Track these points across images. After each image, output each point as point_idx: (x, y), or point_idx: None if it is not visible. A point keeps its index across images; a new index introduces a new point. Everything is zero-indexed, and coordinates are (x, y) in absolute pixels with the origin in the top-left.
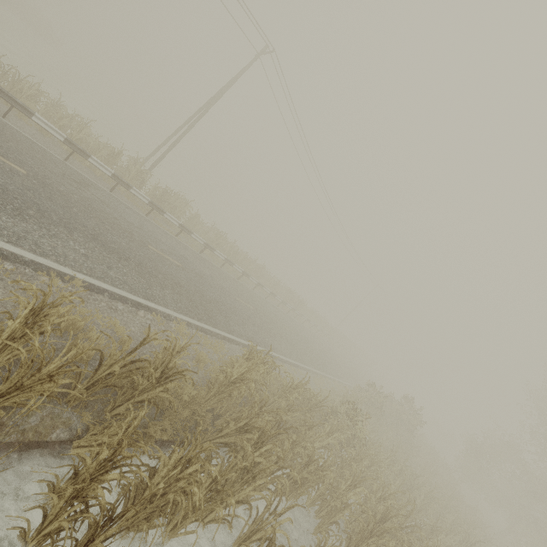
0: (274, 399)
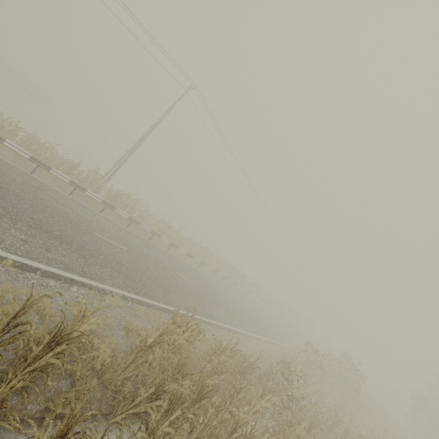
0: (205, 364)
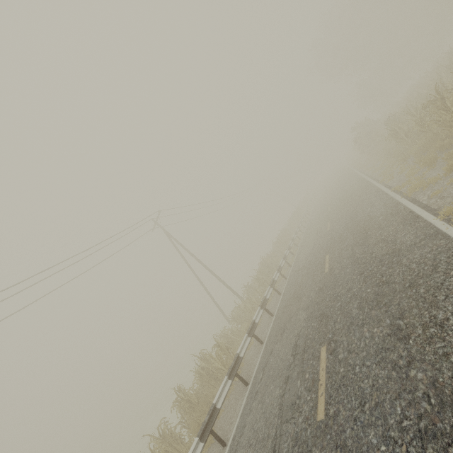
0: None
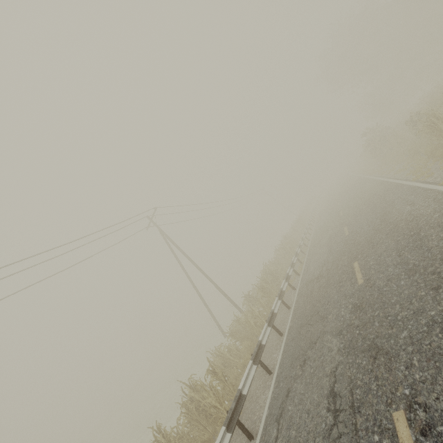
0: None
